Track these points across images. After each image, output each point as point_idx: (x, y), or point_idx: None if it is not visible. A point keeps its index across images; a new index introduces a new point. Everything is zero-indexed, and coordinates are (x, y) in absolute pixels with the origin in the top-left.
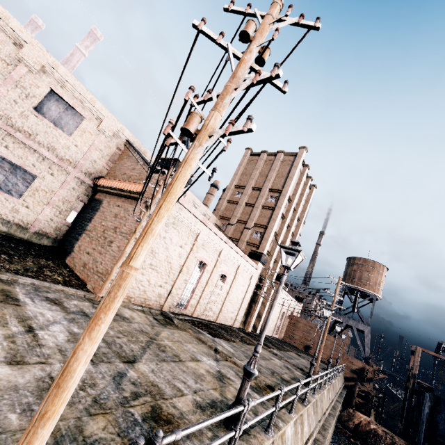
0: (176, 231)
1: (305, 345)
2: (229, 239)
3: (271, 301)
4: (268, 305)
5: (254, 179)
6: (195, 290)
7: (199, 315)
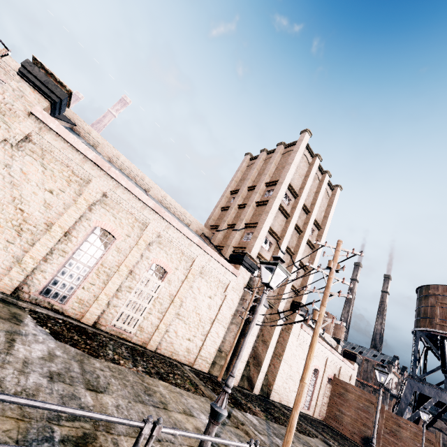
0: (39, 164)
1: (363, 437)
2: (212, 246)
3: (284, 343)
4: (273, 346)
5: (251, 179)
6: (89, 276)
7: (103, 325)
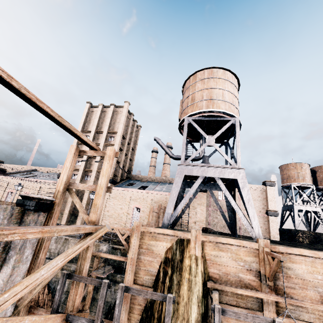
0: None
1: None
2: None
3: None
4: (84, 203)
5: None
6: None
7: None
